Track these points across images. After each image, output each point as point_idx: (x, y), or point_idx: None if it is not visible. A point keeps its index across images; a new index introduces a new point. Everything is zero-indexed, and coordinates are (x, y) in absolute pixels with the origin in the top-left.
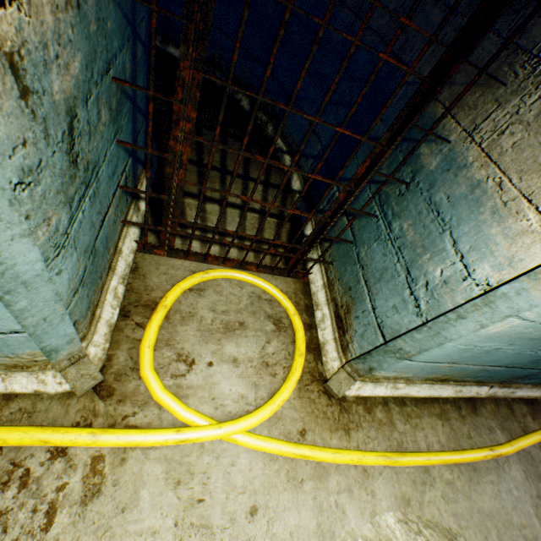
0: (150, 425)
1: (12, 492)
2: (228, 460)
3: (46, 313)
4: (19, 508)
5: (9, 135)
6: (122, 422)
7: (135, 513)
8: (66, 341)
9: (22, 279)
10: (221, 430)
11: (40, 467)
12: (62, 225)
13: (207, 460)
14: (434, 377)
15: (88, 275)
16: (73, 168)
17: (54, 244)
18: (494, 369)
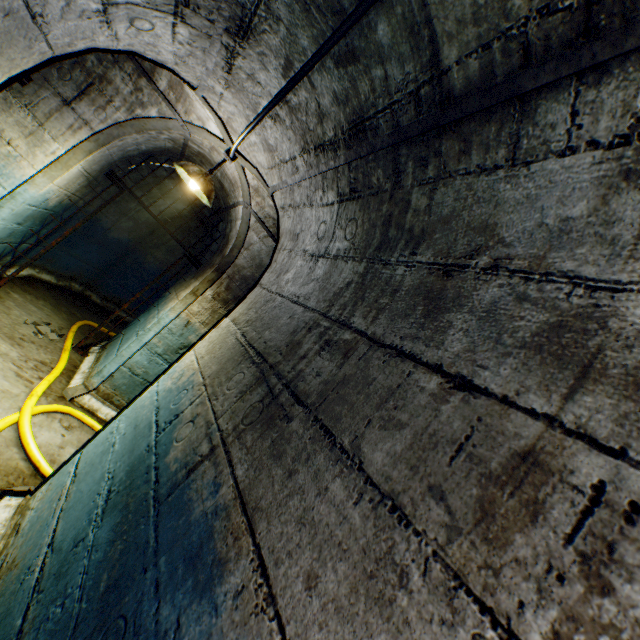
0: (39, 400)
1: (33, 366)
2: (1, 411)
3: (127, 354)
4: (26, 364)
5: (177, 323)
6: (46, 395)
7: (1, 377)
8: (105, 374)
9: (143, 339)
10: (31, 406)
11: (38, 373)
12: (159, 350)
13: (7, 405)
14: (3, 568)
15: (135, 380)
16: (176, 351)
17: (153, 347)
18: (27, 583)
